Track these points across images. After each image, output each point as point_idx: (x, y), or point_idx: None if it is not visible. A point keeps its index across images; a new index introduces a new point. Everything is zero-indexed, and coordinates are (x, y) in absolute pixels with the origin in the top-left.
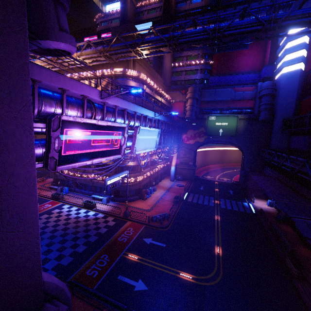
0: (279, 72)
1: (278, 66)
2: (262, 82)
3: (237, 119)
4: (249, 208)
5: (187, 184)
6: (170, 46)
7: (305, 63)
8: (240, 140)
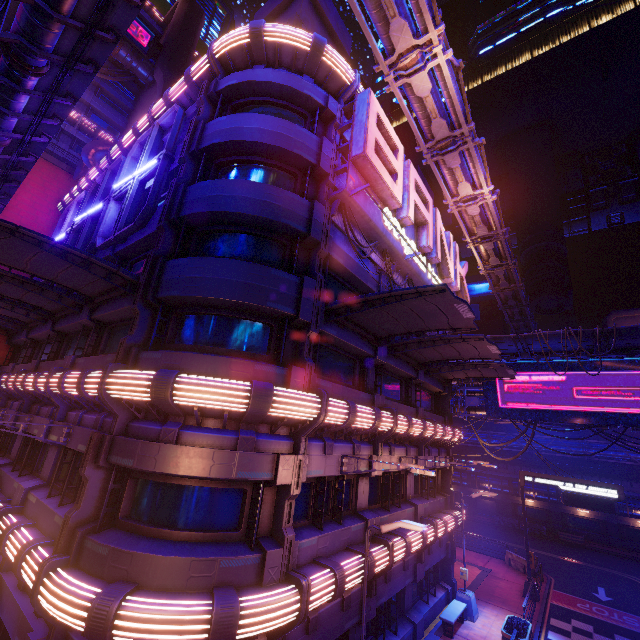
0: None
1: None
2: None
3: None
4: None
5: None
6: (498, 283)
7: None
8: None
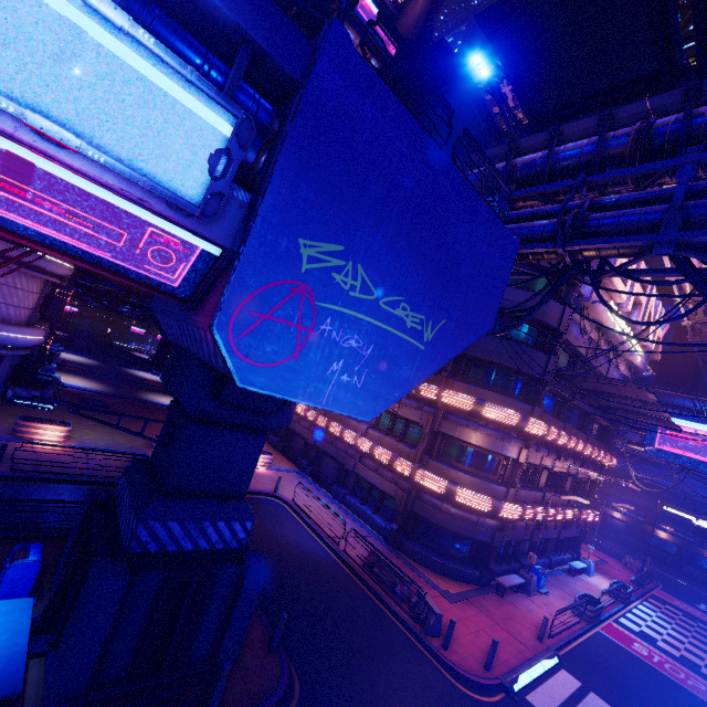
0: None
1: None
2: None
3: None
4: None
5: None
6: (700, 333)
7: None
8: None
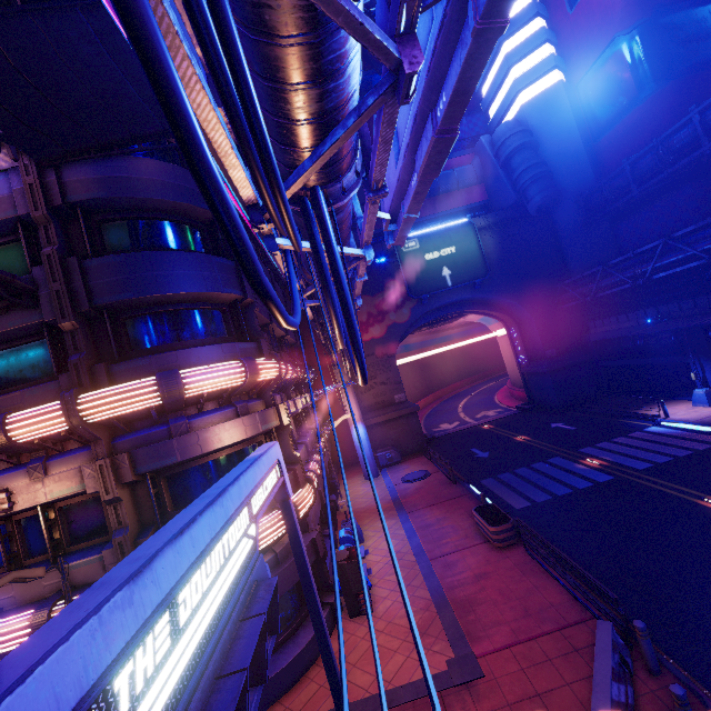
0: (504, 116)
1: (500, 103)
2: (489, 135)
3: (474, 231)
4: (695, 433)
5: (430, 464)
6: None
7: (565, 68)
8: (502, 283)
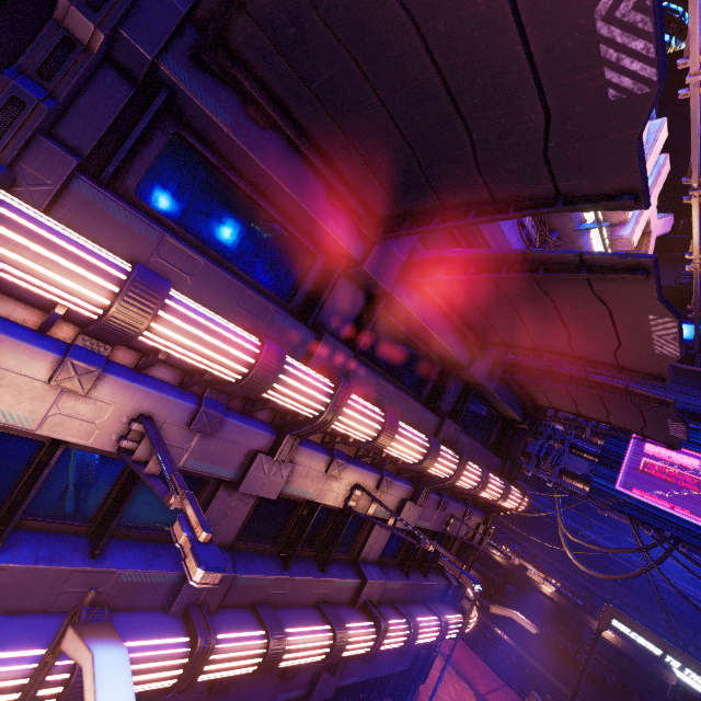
0: None
1: None
2: None
3: None
4: None
5: None
6: None
7: None
8: None
